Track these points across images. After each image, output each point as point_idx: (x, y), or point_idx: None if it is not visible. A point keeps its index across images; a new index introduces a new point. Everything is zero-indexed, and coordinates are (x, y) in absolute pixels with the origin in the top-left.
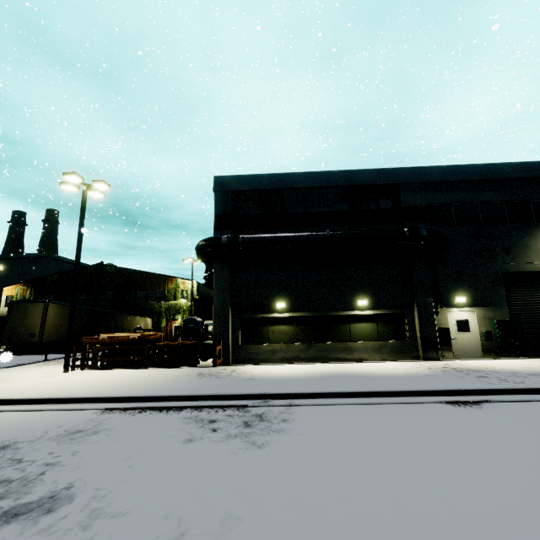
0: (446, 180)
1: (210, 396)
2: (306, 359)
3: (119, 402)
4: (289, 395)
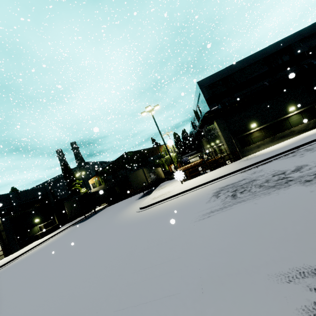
0: (315, 32)
1: (274, 156)
2: (274, 143)
3: (240, 170)
4: (305, 143)
